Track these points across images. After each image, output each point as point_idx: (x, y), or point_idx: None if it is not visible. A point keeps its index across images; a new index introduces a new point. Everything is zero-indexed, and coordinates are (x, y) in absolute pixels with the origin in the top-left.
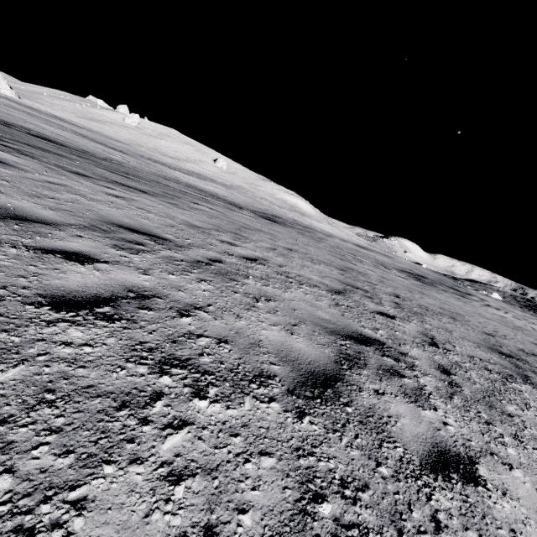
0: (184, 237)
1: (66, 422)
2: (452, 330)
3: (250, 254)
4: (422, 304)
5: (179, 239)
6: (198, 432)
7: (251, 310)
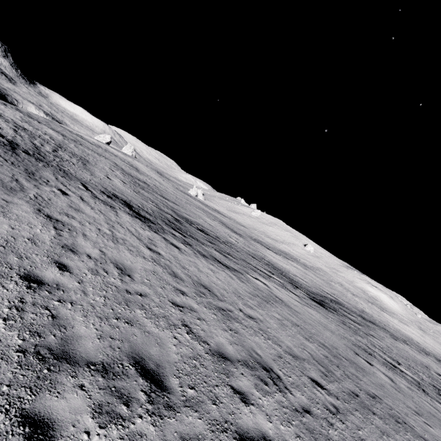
0: (225, 296)
1: (166, 322)
2: (396, 439)
3: (255, 315)
4: (406, 420)
5: (222, 296)
6: (182, 337)
7: (223, 330)
